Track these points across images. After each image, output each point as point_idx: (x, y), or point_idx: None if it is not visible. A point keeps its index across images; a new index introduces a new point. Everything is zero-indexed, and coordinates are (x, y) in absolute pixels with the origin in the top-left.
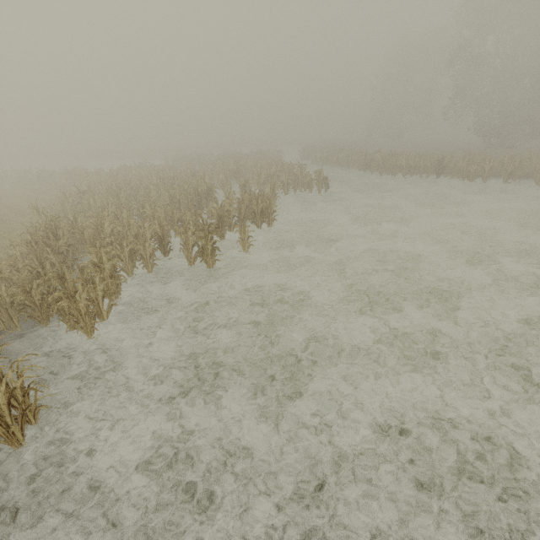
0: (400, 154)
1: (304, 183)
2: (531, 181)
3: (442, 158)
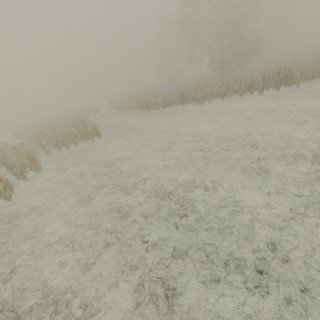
0: (156, 95)
1: (81, 136)
2: (239, 95)
3: (181, 92)
